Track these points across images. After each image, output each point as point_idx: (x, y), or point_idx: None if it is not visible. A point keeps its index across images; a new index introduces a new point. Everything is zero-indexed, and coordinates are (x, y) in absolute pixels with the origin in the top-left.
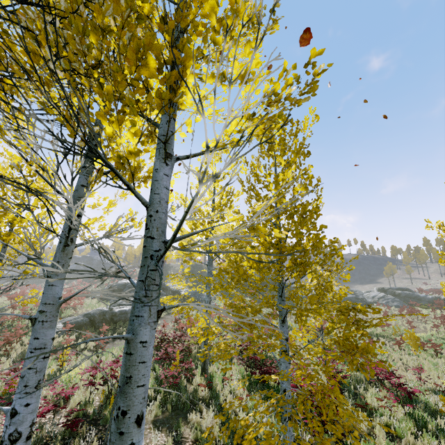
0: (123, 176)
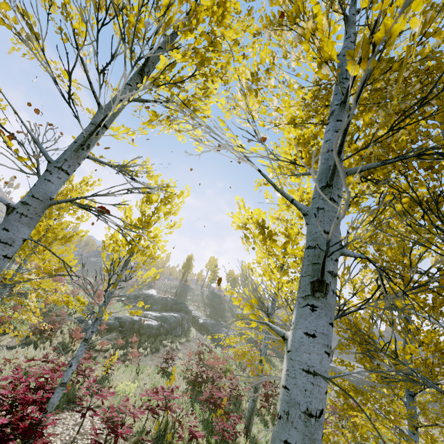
0: (381, 264)
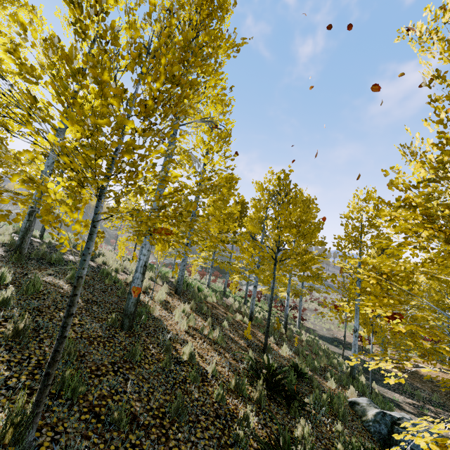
0: None
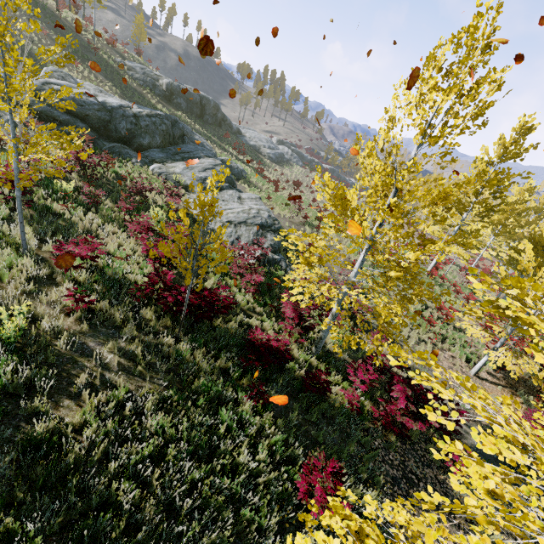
0: None
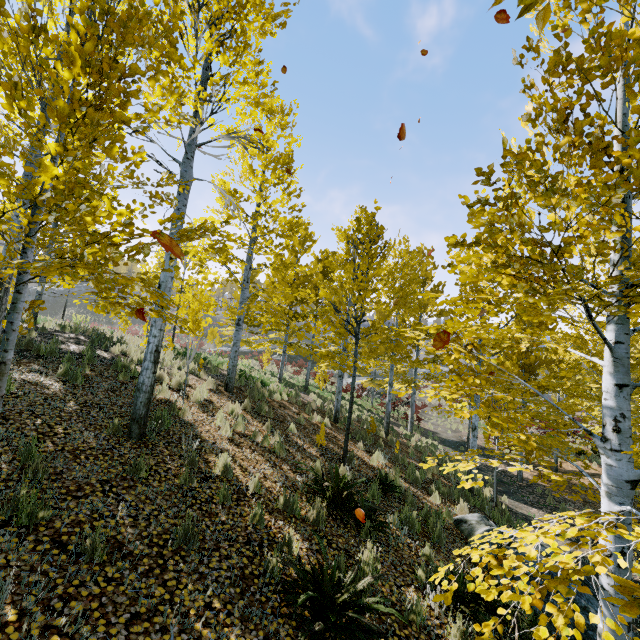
0: None
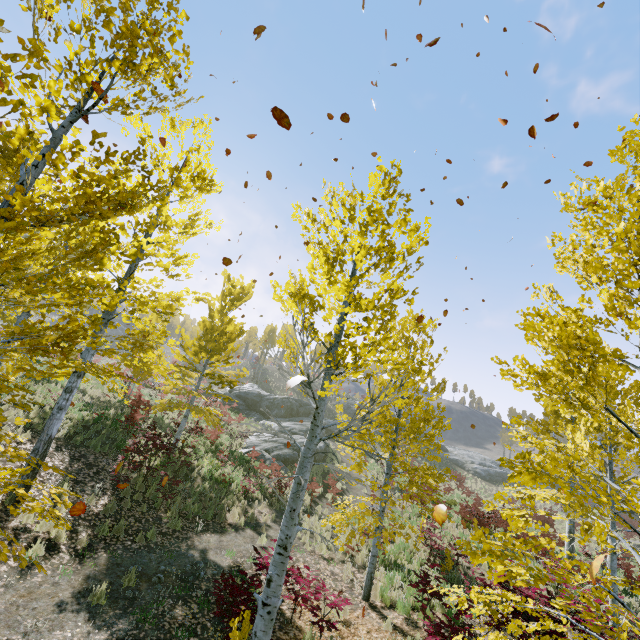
0: None
